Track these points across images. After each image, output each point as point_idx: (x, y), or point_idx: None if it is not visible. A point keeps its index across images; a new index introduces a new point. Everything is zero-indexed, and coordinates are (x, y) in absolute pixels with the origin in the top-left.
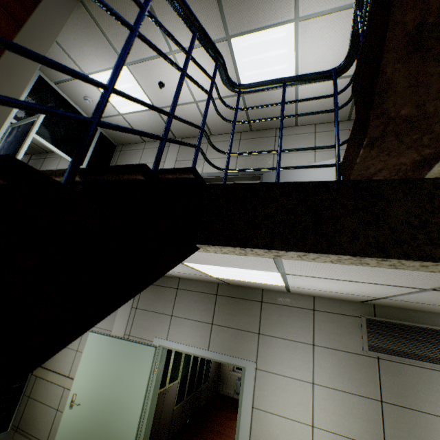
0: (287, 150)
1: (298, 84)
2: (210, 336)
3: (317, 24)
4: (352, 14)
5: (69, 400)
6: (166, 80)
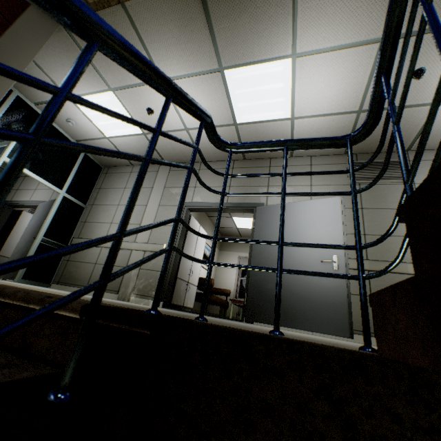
0: (291, 245)
1: (302, 149)
2: None
3: (315, 61)
4: (352, 53)
5: None
6: (155, 106)
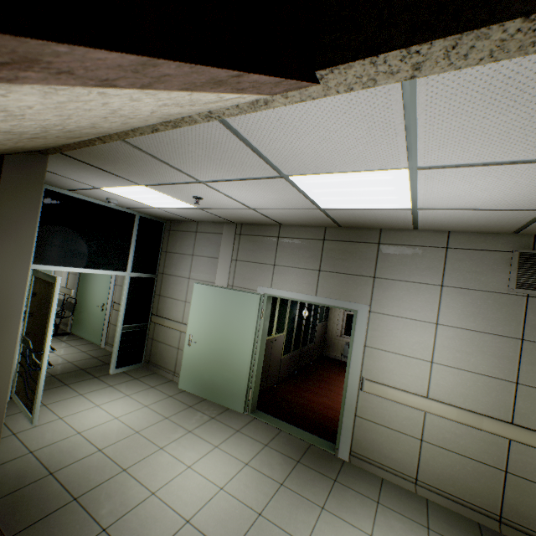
0: None
1: None
2: (317, 283)
3: None
4: None
5: (187, 340)
6: None
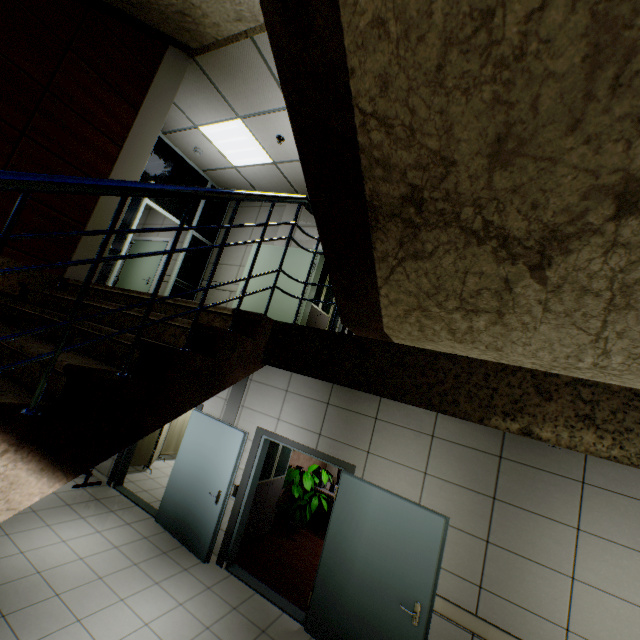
0: None
1: None
2: None
3: None
4: None
5: (238, 292)
6: None
